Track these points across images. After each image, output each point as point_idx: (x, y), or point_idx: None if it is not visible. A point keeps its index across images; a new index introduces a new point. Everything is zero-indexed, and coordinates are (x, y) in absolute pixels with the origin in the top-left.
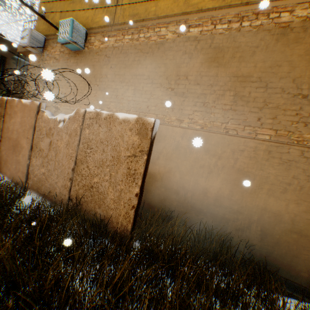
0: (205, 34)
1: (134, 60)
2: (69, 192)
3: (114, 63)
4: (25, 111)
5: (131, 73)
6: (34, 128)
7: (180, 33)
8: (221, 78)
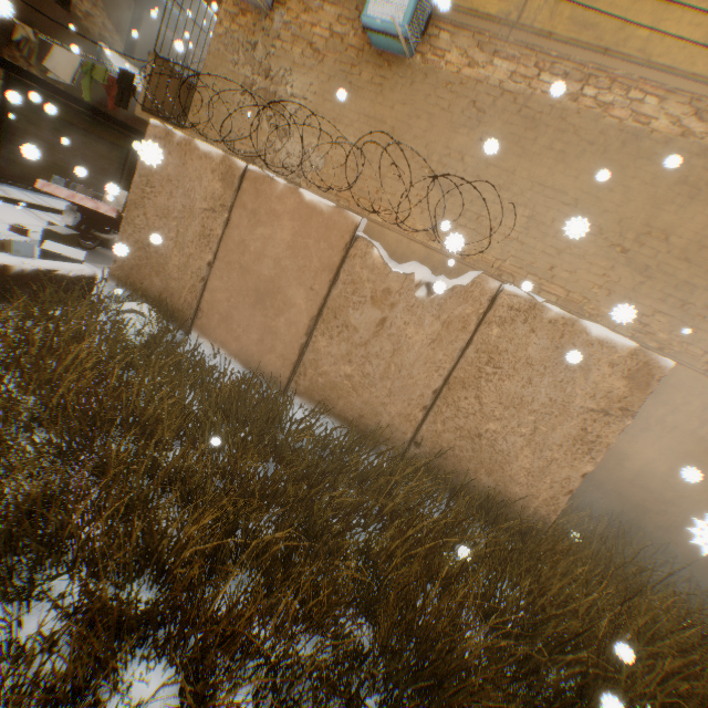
0: None
1: (549, 147)
2: (416, 429)
3: (493, 133)
4: (309, 223)
5: (533, 176)
6: (335, 272)
7: (690, 128)
8: None
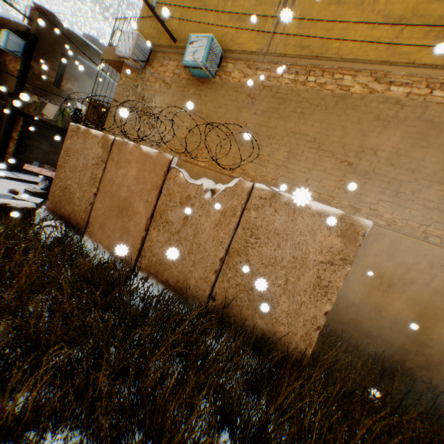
0: (413, 98)
1: (294, 111)
2: (211, 287)
3: (261, 109)
4: (145, 163)
5: (287, 128)
6: (160, 189)
7: (375, 88)
8: (428, 163)
